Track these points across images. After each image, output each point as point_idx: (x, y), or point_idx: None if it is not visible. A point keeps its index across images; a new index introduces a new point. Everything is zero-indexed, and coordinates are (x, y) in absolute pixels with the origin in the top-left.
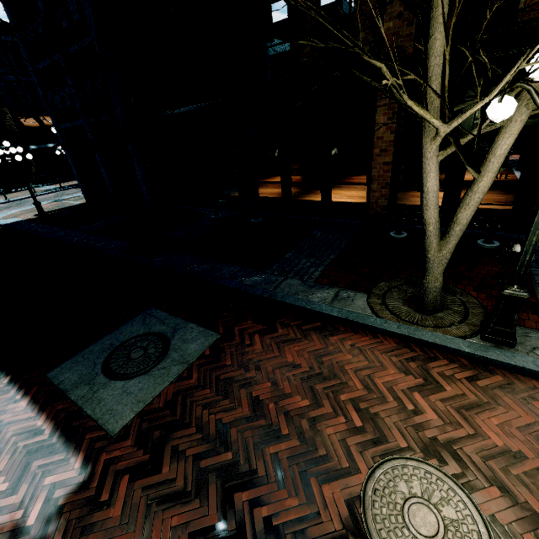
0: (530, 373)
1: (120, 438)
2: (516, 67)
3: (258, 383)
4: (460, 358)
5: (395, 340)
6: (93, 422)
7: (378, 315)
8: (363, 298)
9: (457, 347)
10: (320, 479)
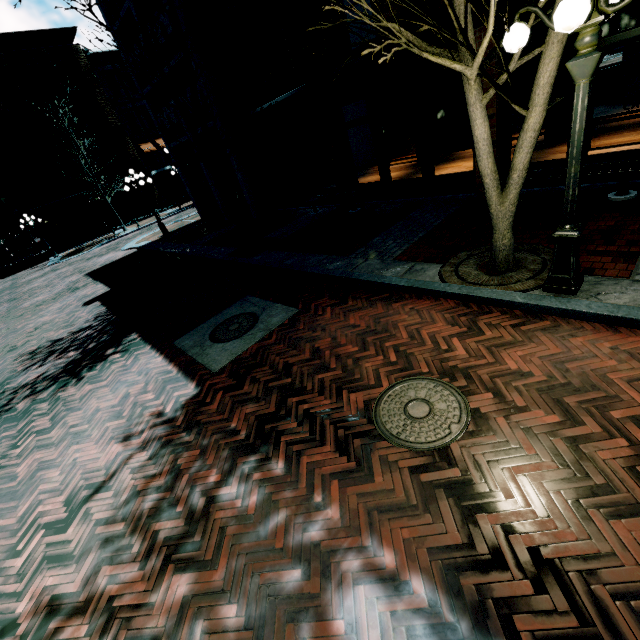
0: (580, 316)
1: (219, 373)
2: (494, 1)
3: (321, 339)
4: (515, 310)
5: (455, 301)
6: (203, 366)
7: (444, 281)
8: (436, 268)
9: (511, 299)
10: (350, 391)
